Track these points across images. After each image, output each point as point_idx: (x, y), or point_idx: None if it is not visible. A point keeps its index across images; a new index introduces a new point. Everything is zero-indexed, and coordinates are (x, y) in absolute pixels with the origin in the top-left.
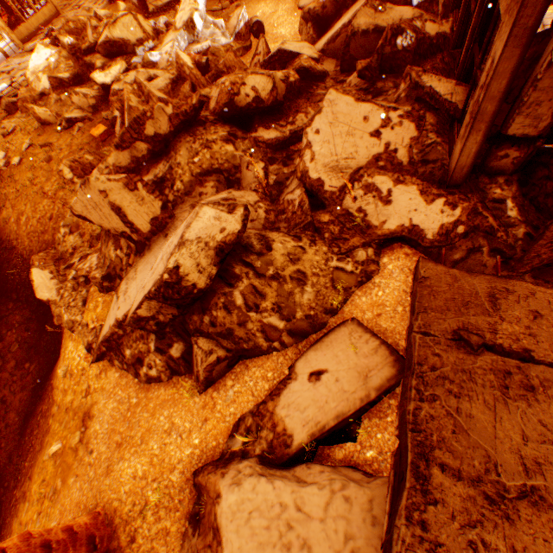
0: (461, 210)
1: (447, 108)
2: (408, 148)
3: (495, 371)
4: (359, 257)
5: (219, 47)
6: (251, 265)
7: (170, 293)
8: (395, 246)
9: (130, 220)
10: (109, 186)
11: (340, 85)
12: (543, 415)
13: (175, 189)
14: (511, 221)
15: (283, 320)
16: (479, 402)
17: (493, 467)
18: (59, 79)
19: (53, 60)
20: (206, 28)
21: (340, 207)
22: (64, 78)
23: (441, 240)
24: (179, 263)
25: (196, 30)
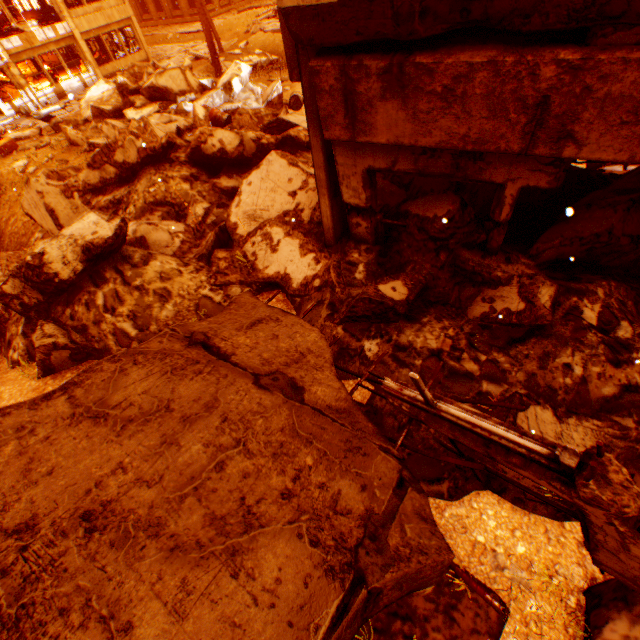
0: (322, 266)
1: None
2: (313, 210)
3: (191, 359)
4: (232, 292)
5: (249, 109)
6: (122, 273)
7: (31, 274)
8: (274, 292)
9: (63, 224)
10: (47, 189)
11: None
12: (184, 387)
13: (128, 212)
14: (355, 282)
15: (137, 329)
16: (147, 370)
17: (99, 400)
18: (100, 109)
19: (107, 95)
20: (244, 93)
21: (241, 249)
22: (106, 110)
23: (302, 290)
24: (46, 250)
25: (233, 92)
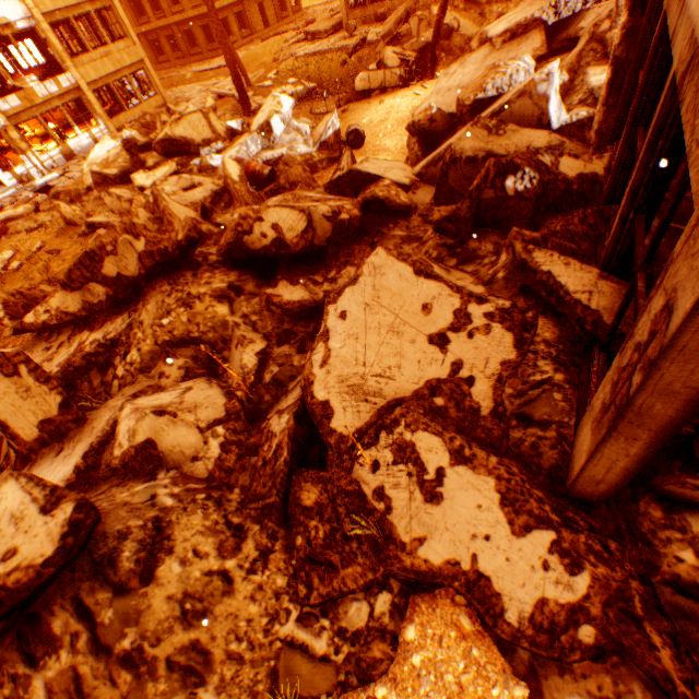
0: (592, 581)
1: (580, 315)
2: (495, 380)
3: None
4: (350, 617)
5: (296, 155)
6: (91, 615)
7: None
8: (441, 597)
9: (4, 420)
10: None
11: (429, 225)
12: None
13: (129, 360)
14: None
15: None
16: None
17: None
18: (103, 174)
19: (114, 153)
20: (287, 134)
21: (348, 474)
22: (110, 174)
23: (537, 640)
24: None
25: (273, 135)
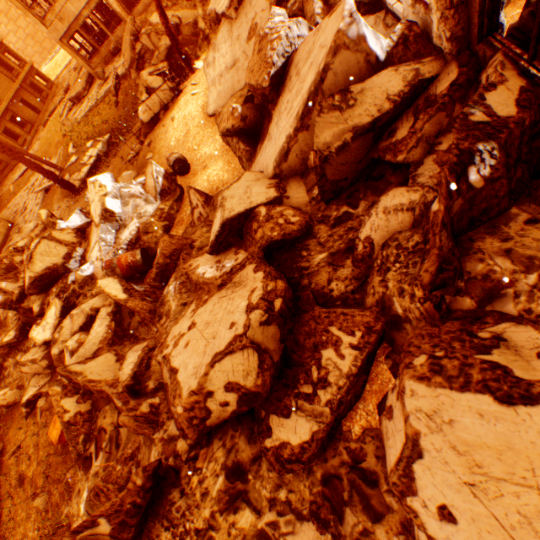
0: None
1: None
2: None
3: None
4: None
5: (149, 219)
6: None
7: None
8: None
9: None
10: None
11: (339, 228)
12: None
13: None
14: None
15: None
16: None
17: None
18: (5, 344)
19: (1, 311)
20: (126, 205)
21: None
22: (10, 340)
23: None
24: None
25: (116, 215)
